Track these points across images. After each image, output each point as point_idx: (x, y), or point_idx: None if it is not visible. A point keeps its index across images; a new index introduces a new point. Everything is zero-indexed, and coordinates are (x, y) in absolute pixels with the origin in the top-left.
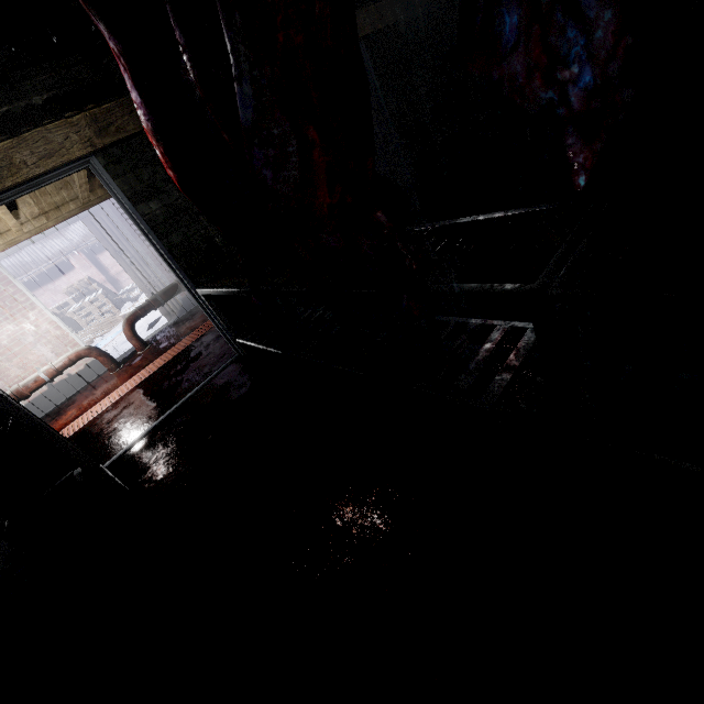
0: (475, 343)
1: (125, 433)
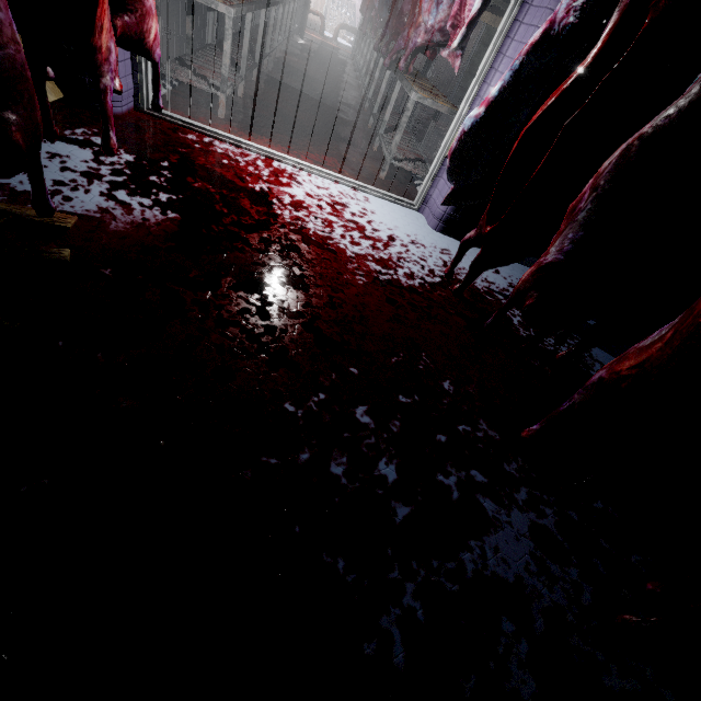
0: None
1: (309, 39)
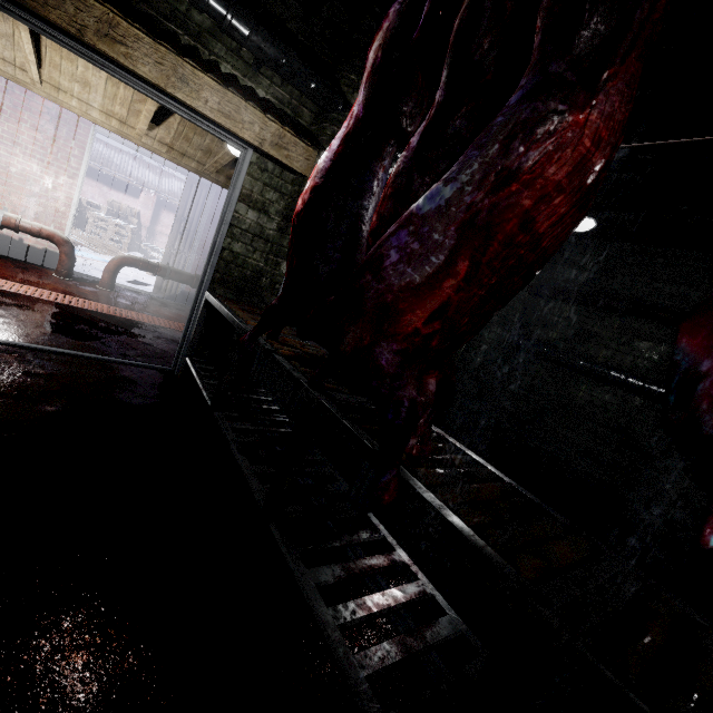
0: (383, 576)
1: None
